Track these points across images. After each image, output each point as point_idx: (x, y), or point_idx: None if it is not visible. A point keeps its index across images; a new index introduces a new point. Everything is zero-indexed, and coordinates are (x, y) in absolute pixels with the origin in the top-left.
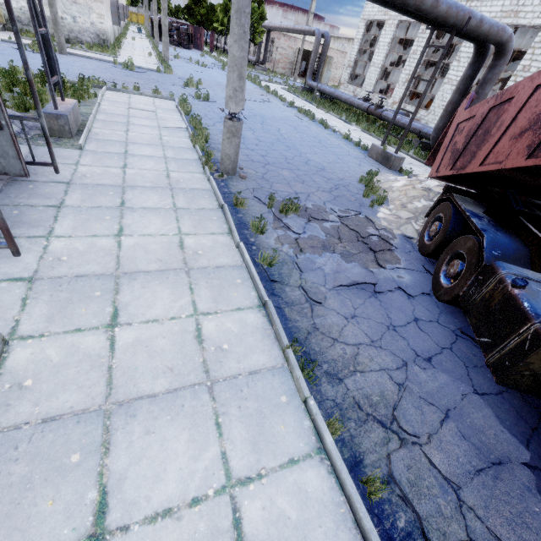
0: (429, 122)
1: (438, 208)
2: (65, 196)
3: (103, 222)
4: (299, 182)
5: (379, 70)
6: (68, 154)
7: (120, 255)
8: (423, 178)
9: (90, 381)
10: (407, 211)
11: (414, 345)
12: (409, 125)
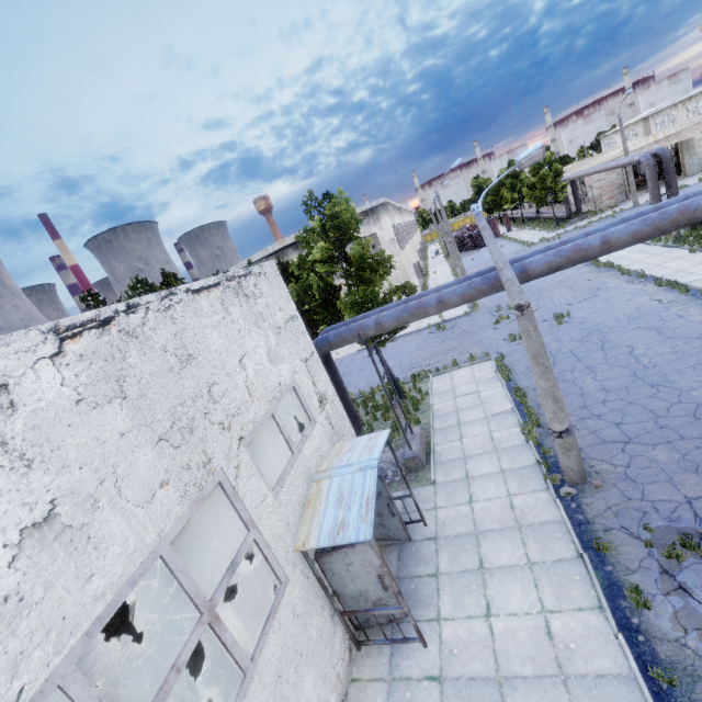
0: None
1: None
2: (437, 558)
3: (472, 595)
4: (689, 470)
5: None
6: (426, 494)
7: (495, 648)
8: None
9: None
10: None
11: None
12: None
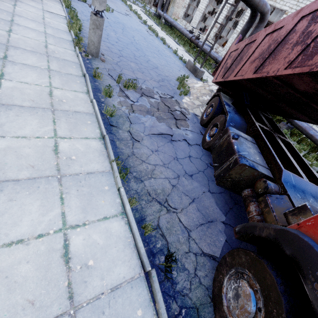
0: (223, 55)
1: (213, 100)
2: None
3: None
4: (140, 72)
5: (201, 15)
6: None
7: None
8: (210, 84)
9: None
10: (198, 101)
11: (185, 168)
12: (210, 52)
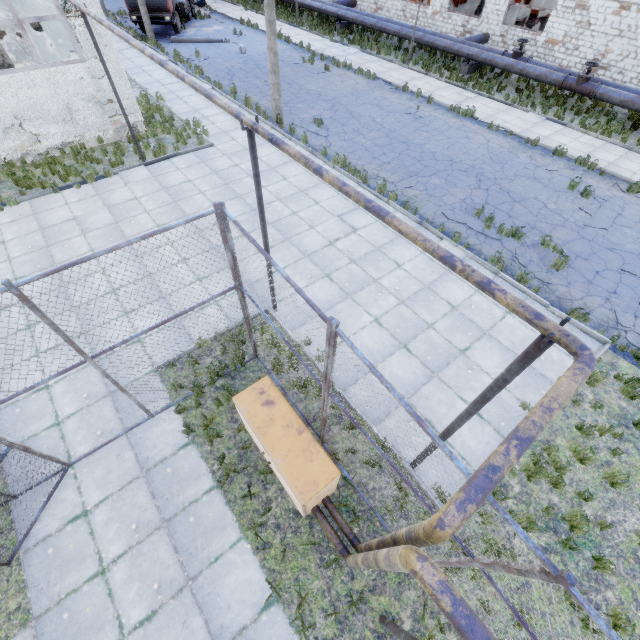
0: None
1: None
2: None
3: None
4: None
5: None
6: None
7: None
8: None
9: None
10: None
11: None
12: None
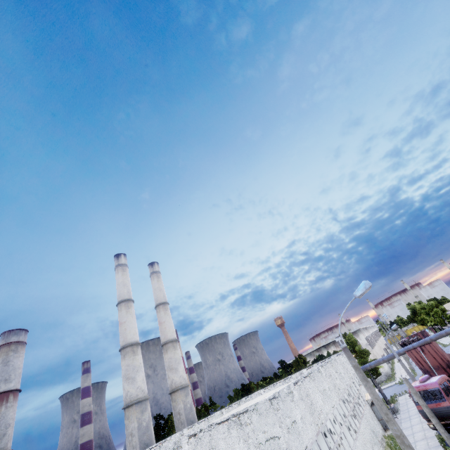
0: None
1: None
2: (401, 421)
3: (407, 422)
4: None
5: None
6: (398, 415)
7: (411, 424)
8: None
9: (410, 432)
10: None
11: None
12: None
